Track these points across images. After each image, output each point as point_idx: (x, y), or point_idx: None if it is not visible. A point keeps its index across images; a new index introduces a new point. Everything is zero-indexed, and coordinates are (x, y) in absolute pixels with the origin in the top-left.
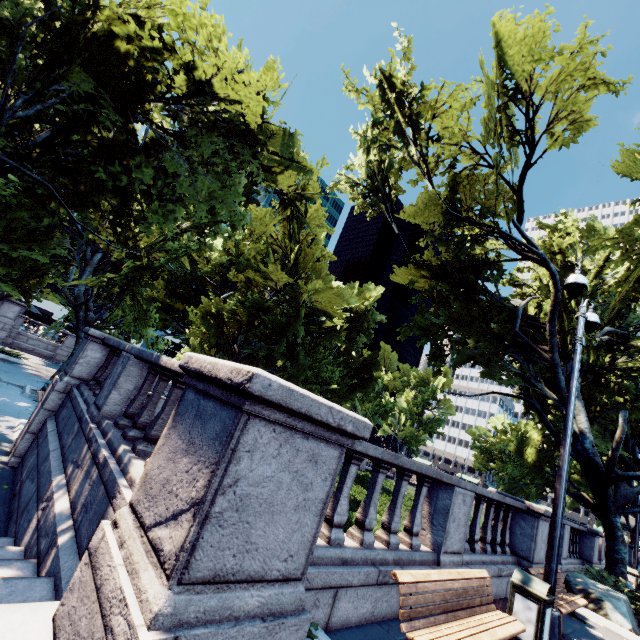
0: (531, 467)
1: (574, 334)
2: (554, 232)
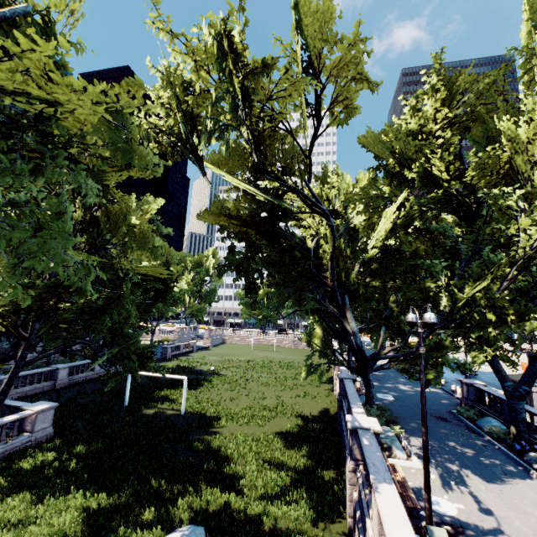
0: (319, 351)
1: (348, 271)
2: (323, 183)
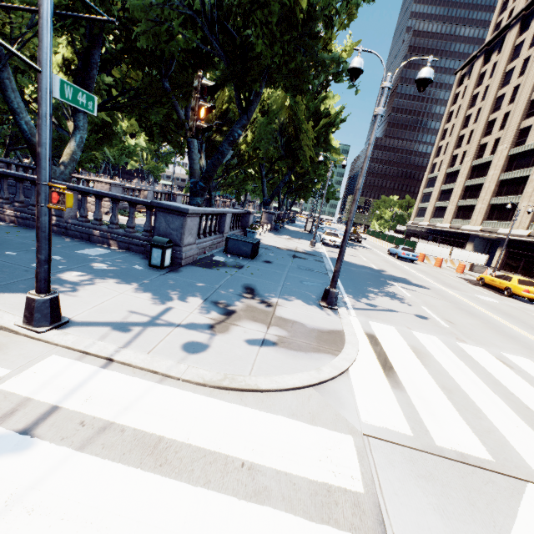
0: None
1: None
2: None
